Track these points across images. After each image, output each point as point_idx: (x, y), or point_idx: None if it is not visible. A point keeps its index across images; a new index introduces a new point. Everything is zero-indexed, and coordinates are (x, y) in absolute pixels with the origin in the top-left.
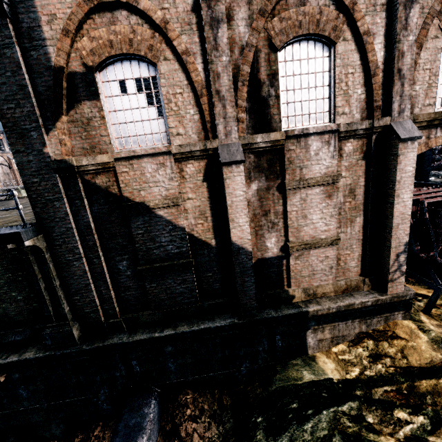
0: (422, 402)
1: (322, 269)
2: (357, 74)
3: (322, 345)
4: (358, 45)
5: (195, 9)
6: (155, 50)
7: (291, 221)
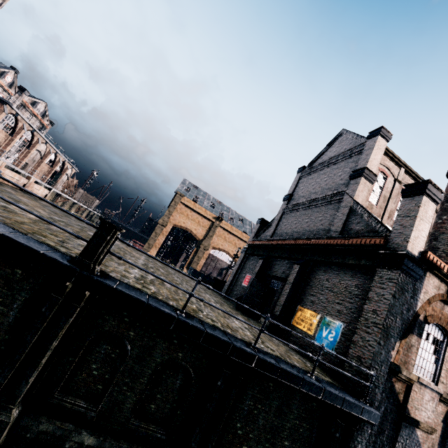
0: None
1: None
2: None
3: None
4: None
5: None
6: None
7: None
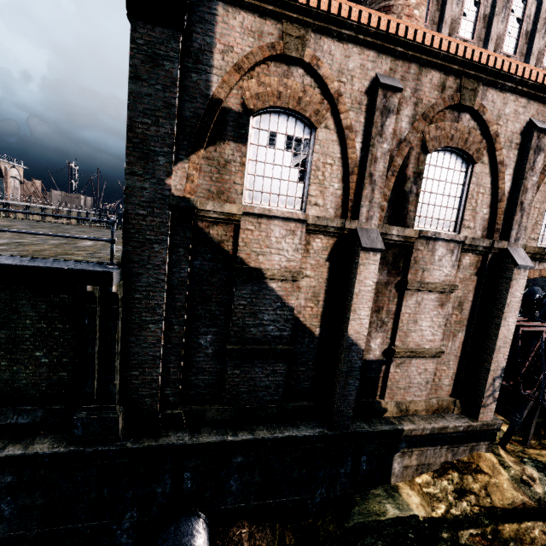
0: None
1: (418, 383)
2: (486, 195)
3: (407, 473)
4: (491, 170)
5: (368, 92)
6: (321, 115)
7: (402, 323)
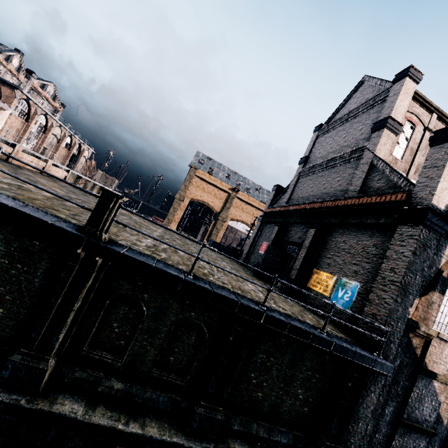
0: None
1: None
2: None
3: None
4: None
5: None
6: None
7: None
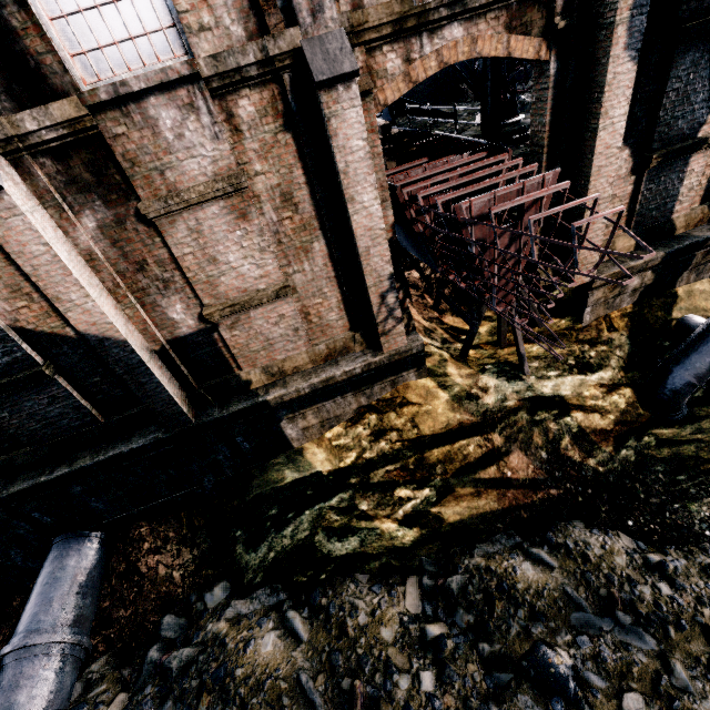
0: (431, 473)
1: (282, 335)
2: None
3: (311, 434)
4: None
5: None
6: None
7: (192, 272)
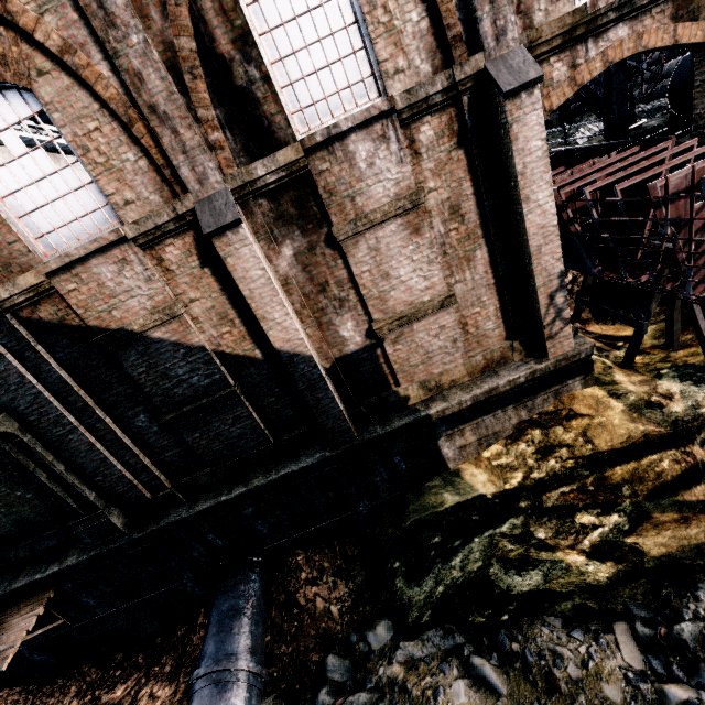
0: (616, 496)
1: (440, 347)
2: None
3: (467, 453)
4: None
5: None
6: (13, 62)
7: (367, 289)
